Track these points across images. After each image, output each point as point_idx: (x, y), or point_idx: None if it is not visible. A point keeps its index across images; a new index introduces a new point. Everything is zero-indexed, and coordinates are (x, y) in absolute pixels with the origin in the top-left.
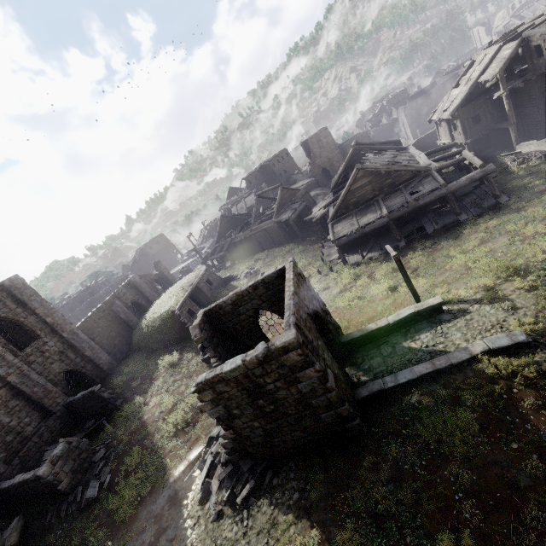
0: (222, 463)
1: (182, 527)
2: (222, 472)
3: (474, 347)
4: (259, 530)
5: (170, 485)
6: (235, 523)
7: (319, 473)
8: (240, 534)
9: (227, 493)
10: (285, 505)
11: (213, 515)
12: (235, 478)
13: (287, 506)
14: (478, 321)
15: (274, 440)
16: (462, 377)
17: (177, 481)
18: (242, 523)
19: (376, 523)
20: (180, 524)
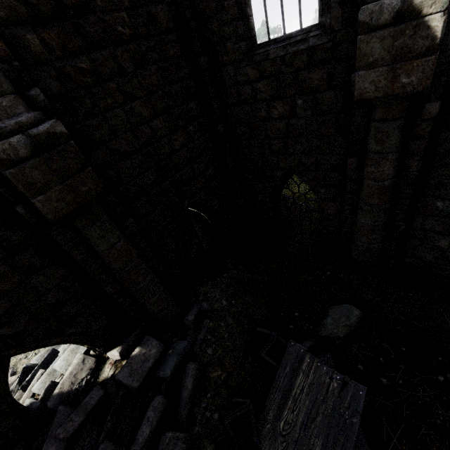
0: None
1: None
2: None
3: None
4: None
5: None
6: None
7: None
8: None
9: None
10: None
11: None
12: None
13: None
14: None
15: None
16: None
17: None
18: None
19: None
20: None
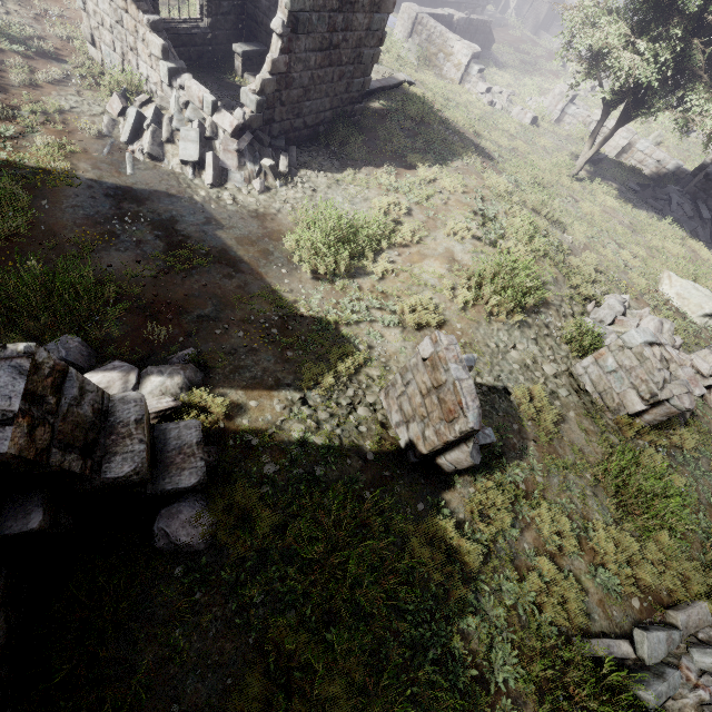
0: (236, 128)
1: (213, 207)
2: (241, 140)
3: (399, 77)
4: (327, 186)
5: (92, 183)
6: (293, 189)
7: (360, 136)
8: (310, 193)
9: (265, 162)
10: (333, 170)
11: (260, 186)
12: (255, 153)
13: (335, 170)
14: (378, 70)
15: (306, 104)
16: (400, 94)
17: (107, 177)
18: (302, 187)
19: (419, 153)
20: (203, 207)
